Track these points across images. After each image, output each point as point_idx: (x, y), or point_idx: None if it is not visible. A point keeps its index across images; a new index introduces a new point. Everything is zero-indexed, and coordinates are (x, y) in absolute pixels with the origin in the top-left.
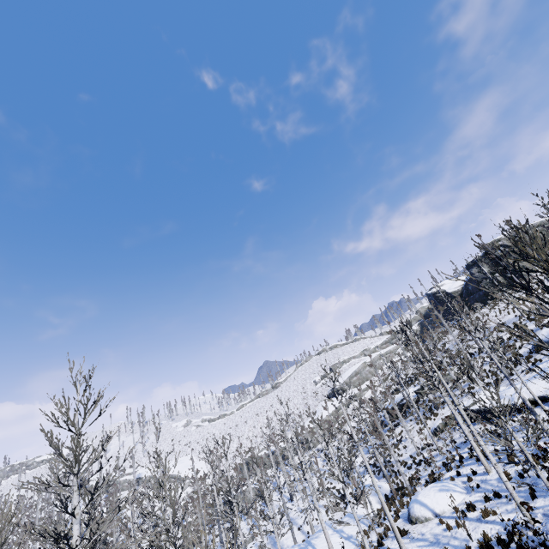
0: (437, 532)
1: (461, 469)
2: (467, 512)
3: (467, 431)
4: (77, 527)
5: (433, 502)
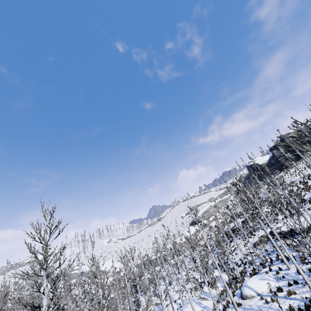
0: (259, 304)
1: (271, 267)
2: (278, 292)
3: (275, 244)
4: (46, 300)
5: (256, 286)
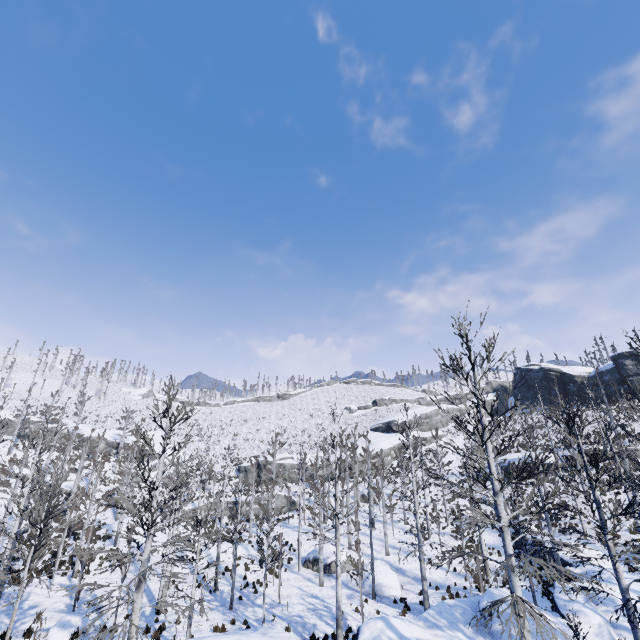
0: None
1: None
2: None
3: None
4: None
5: None
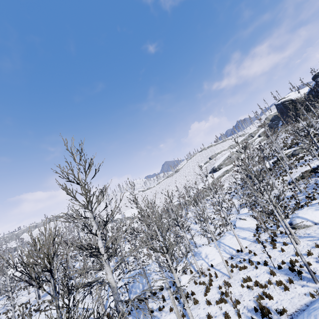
0: None
1: None
2: None
3: None
4: (100, 241)
5: (312, 216)
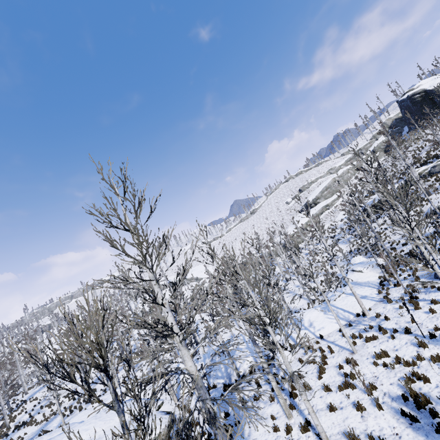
0: None
1: None
2: None
3: None
4: (169, 314)
5: None
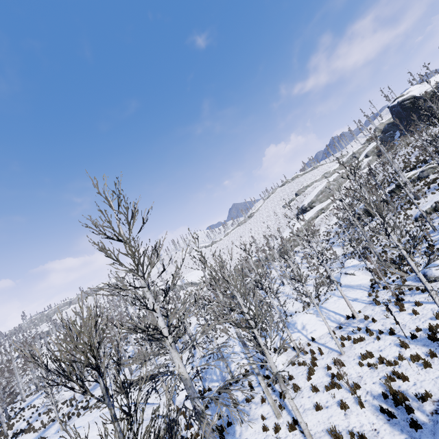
0: None
1: None
2: None
3: None
4: (160, 319)
5: None
